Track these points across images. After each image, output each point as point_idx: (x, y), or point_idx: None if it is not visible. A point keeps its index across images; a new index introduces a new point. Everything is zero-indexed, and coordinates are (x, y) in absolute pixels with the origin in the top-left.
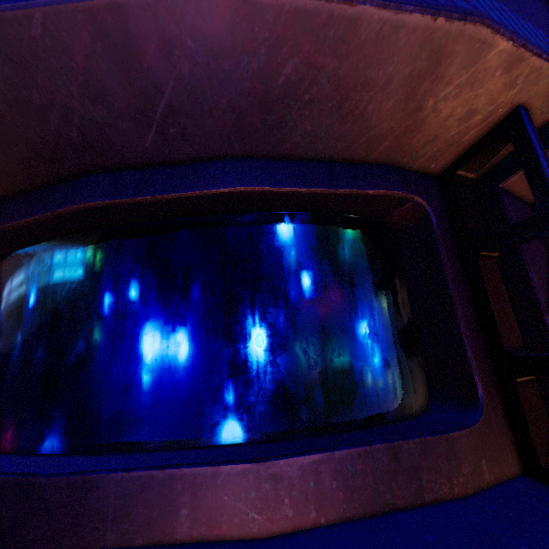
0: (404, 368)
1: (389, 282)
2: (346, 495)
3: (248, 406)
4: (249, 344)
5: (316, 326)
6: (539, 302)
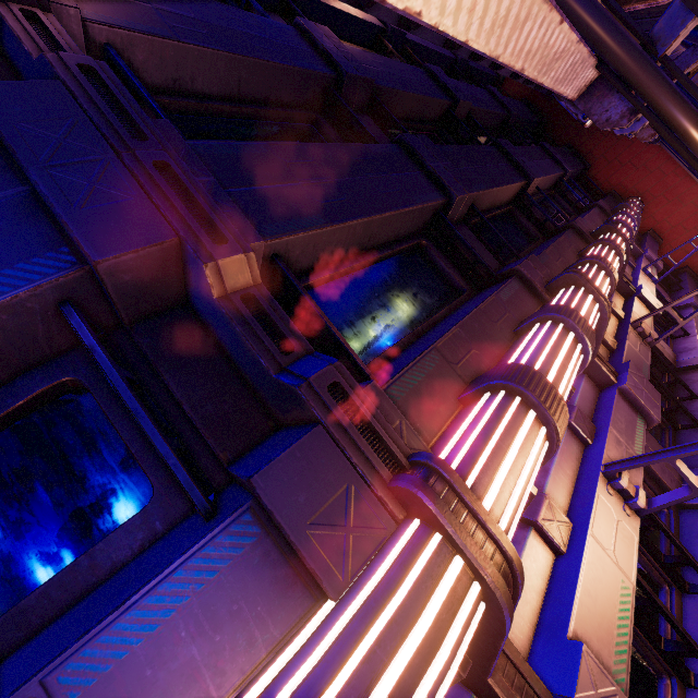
0: (130, 484)
1: (100, 433)
2: (69, 593)
3: (24, 576)
4: (7, 542)
5: (48, 502)
6: (177, 398)
